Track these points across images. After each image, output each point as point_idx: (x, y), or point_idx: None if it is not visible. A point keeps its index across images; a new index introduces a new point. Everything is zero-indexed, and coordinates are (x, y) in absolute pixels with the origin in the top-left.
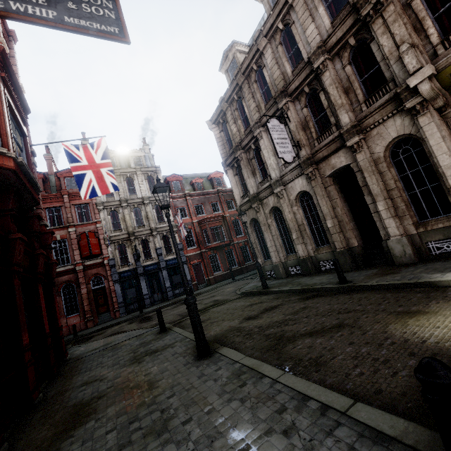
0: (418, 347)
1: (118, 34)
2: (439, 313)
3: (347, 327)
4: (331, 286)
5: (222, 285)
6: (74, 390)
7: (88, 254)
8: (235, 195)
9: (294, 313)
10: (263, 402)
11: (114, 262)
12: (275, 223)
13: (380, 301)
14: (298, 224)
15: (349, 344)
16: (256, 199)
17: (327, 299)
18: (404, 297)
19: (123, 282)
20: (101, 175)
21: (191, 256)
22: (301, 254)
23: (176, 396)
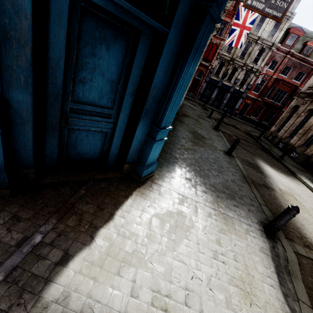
0: (255, 161)
1: (279, 17)
2: (275, 169)
3: (252, 154)
4: (275, 155)
5: (247, 124)
6: (183, 110)
7: (206, 57)
8: (307, 83)
9: (249, 146)
10: (218, 139)
11: (212, 71)
12: (304, 118)
13: (274, 163)
14: (310, 128)
15: (246, 153)
16: (312, 96)
17: (265, 154)
18: (281, 168)
19: (208, 84)
20: (242, 33)
21: (249, 97)
22: (292, 141)
23: (205, 128)
